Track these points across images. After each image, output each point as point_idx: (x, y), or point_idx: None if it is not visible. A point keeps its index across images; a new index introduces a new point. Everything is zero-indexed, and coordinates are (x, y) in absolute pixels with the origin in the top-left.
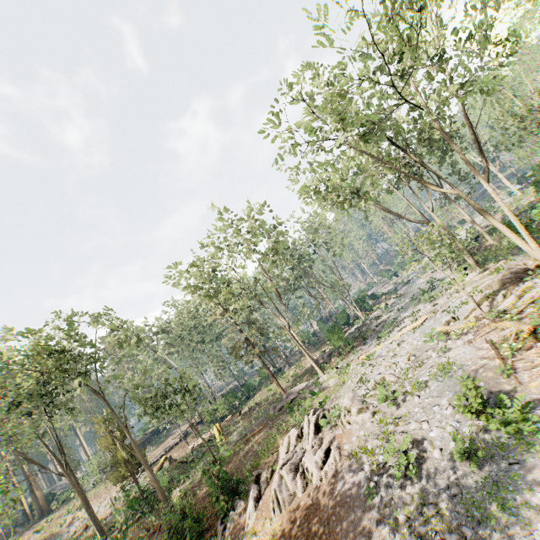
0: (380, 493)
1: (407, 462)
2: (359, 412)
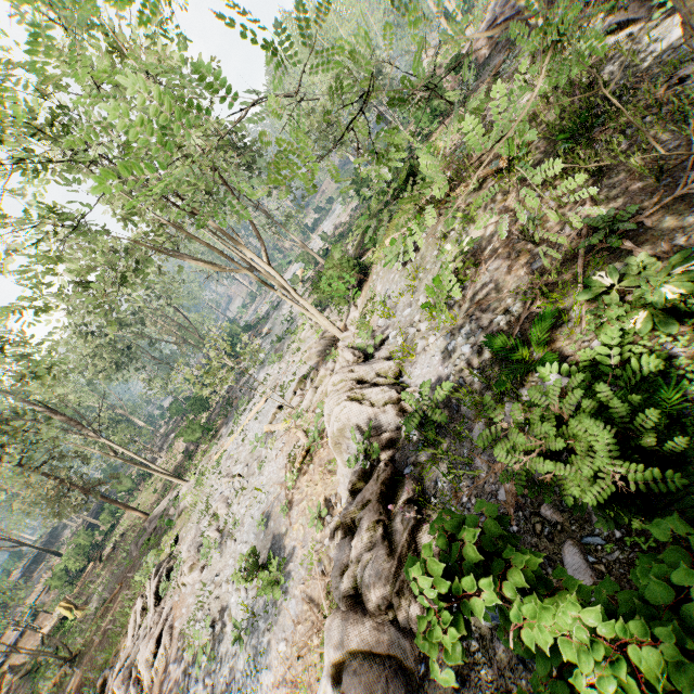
0: (189, 689)
1: (212, 642)
2: (190, 570)
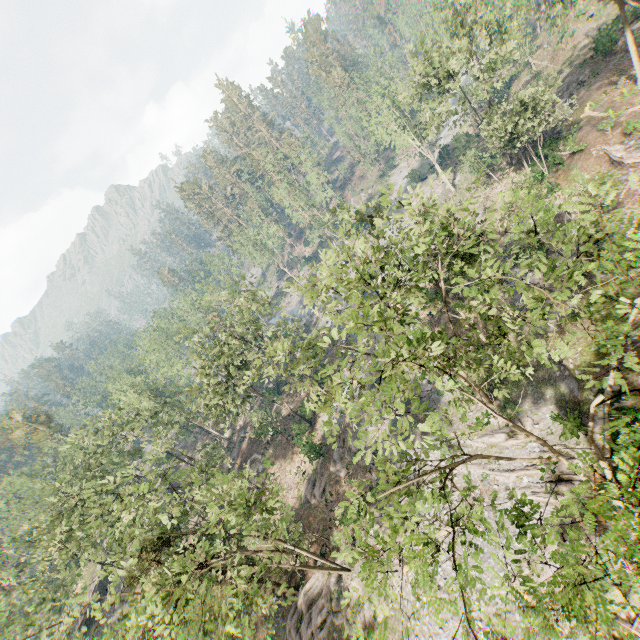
0: None
1: None
2: None
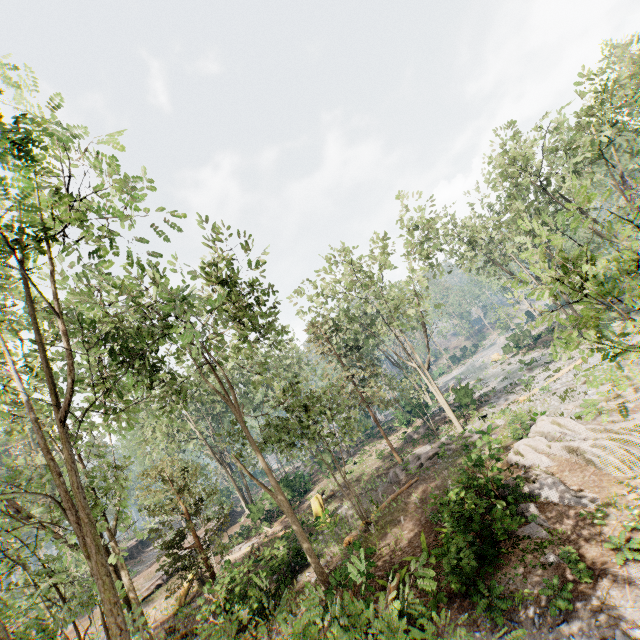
0: None
1: None
2: (634, 391)
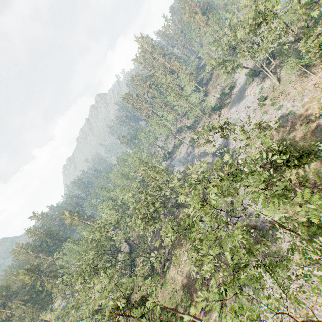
0: None
1: None
2: None
